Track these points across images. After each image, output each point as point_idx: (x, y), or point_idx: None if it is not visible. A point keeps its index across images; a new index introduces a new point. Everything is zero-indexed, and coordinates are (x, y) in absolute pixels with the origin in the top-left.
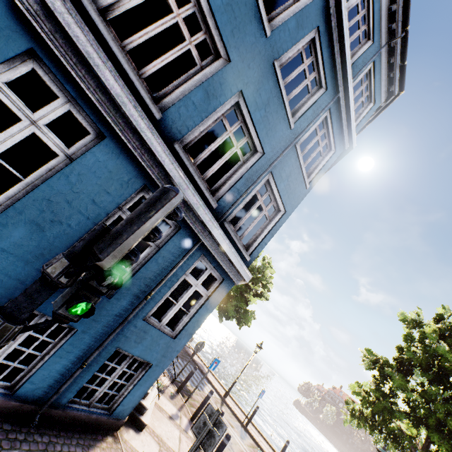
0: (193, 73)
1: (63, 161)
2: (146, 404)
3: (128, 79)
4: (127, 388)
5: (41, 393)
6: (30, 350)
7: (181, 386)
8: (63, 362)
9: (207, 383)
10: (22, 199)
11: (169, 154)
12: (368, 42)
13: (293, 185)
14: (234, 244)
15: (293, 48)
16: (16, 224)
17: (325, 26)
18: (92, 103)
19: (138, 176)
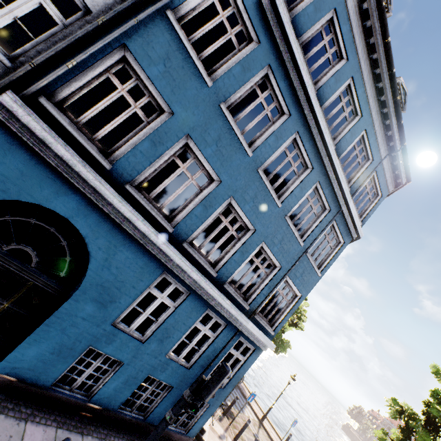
0: (234, 243)
1: (172, 309)
2: (205, 427)
3: (202, 264)
4: (195, 418)
5: (156, 419)
6: (152, 397)
7: (226, 411)
8: (166, 404)
9: (247, 404)
10: (156, 331)
11: (221, 295)
12: (367, 162)
13: (306, 277)
14: (262, 326)
15: (299, 200)
16: (153, 341)
17: (324, 177)
18: (185, 281)
19: (205, 305)
